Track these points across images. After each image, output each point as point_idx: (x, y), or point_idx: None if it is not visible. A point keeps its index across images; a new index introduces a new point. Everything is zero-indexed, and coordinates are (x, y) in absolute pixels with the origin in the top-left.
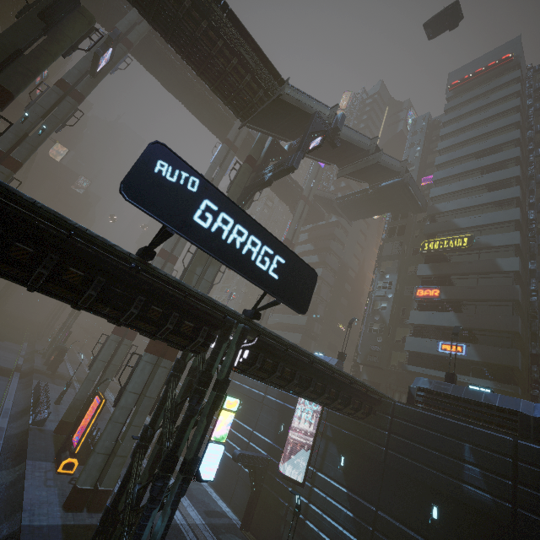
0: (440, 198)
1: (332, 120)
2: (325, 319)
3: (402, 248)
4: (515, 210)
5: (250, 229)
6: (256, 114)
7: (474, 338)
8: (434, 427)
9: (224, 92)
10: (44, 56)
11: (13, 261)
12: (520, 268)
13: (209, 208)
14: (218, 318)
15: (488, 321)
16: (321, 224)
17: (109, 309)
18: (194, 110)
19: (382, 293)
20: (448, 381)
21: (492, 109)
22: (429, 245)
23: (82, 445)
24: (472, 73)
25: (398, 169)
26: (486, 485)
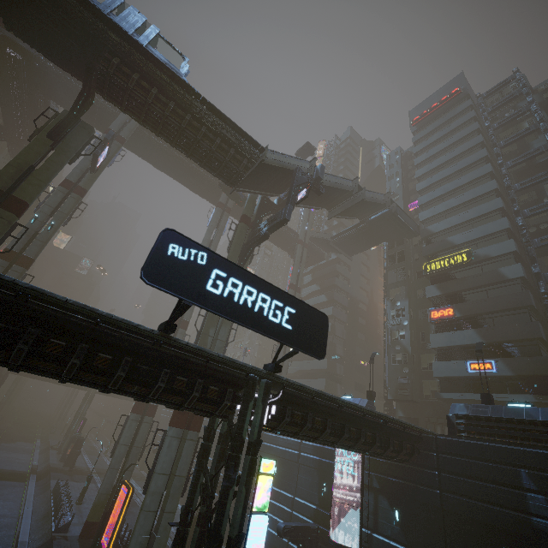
0: (430, 220)
1: (313, 171)
2: (345, 358)
3: (406, 273)
4: (502, 220)
5: (258, 288)
6: (244, 179)
7: (501, 352)
8: (483, 456)
9: (213, 166)
10: (53, 167)
11: (49, 356)
12: (524, 274)
13: (219, 276)
14: (241, 377)
15: (509, 332)
16: (322, 263)
17: (137, 387)
18: (185, 182)
19: (397, 321)
20: (485, 403)
21: (455, 135)
22: (431, 266)
23: (112, 546)
24: (429, 109)
25: (383, 201)
26: None
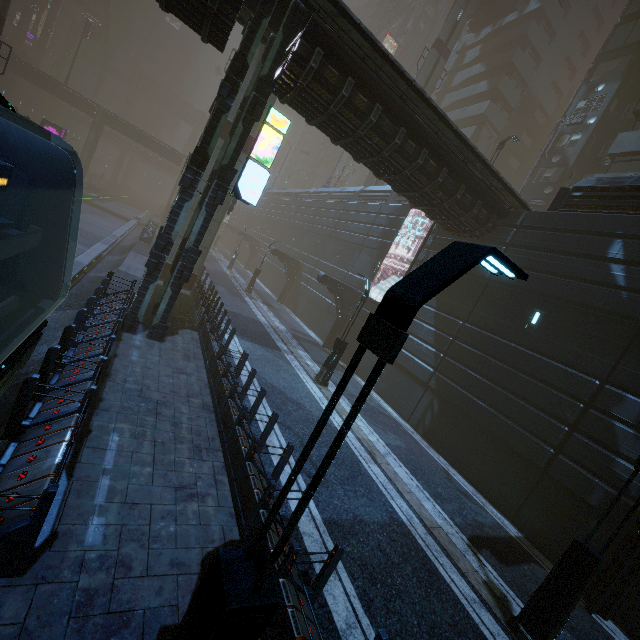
0: None
1: None
2: None
3: None
4: None
5: None
6: None
7: None
8: (576, 228)
9: None
10: None
11: None
12: None
13: None
14: None
15: None
16: (507, 22)
17: None
18: None
19: (579, 118)
20: None
21: None
22: None
23: None
24: None
25: None
26: (626, 281)
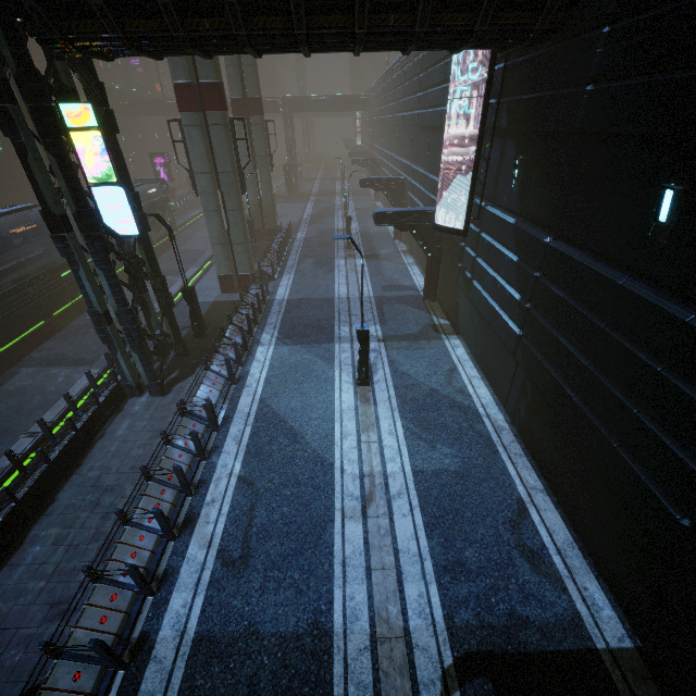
0: None
1: None
2: None
3: None
4: None
5: None
6: None
7: None
8: None
9: None
10: None
11: None
12: None
13: None
14: None
15: None
16: None
17: None
18: None
19: None
20: None
21: None
22: None
23: None
24: None
25: None
26: None
